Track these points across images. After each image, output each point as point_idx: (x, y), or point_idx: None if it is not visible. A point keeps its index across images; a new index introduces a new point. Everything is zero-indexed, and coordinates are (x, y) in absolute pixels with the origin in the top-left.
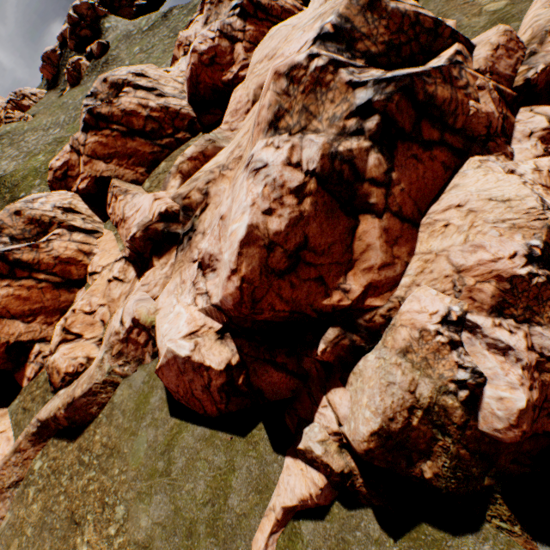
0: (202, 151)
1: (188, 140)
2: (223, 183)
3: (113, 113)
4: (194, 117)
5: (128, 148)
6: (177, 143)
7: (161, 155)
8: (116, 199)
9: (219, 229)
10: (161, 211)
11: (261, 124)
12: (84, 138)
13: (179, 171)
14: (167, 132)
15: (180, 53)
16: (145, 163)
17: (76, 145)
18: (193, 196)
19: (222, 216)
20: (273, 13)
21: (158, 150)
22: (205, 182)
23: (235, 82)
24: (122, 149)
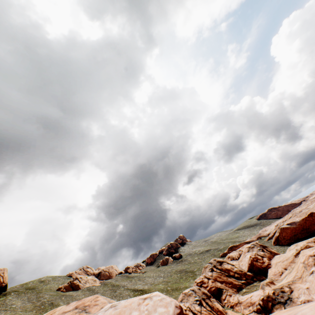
0: (271, 281)
1: (252, 282)
2: (296, 284)
3: (222, 268)
4: (253, 275)
5: (228, 280)
6: (247, 283)
7: (241, 285)
8: (230, 295)
9: (307, 291)
10: (271, 292)
11: (310, 264)
12: (211, 273)
13: (267, 284)
14: (242, 278)
15: (228, 259)
16: (235, 287)
17: (206, 275)
18: (284, 287)
19: (306, 287)
20: (271, 252)
21: (240, 283)
22: (287, 284)
23: (266, 267)
24: (226, 280)
